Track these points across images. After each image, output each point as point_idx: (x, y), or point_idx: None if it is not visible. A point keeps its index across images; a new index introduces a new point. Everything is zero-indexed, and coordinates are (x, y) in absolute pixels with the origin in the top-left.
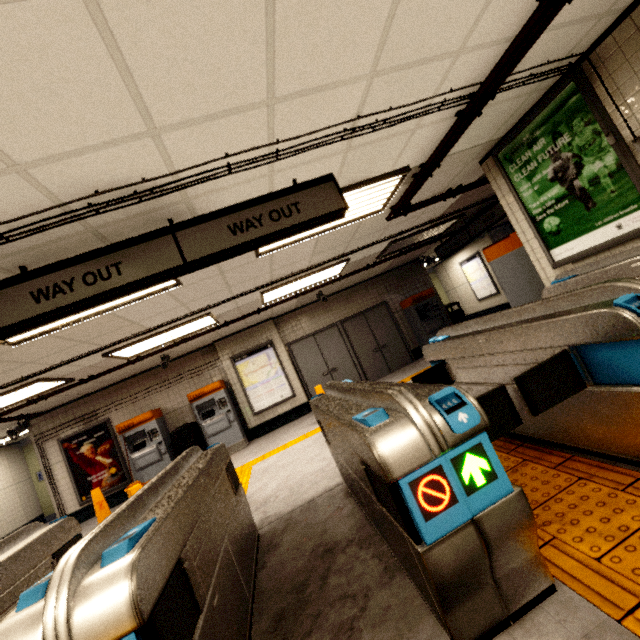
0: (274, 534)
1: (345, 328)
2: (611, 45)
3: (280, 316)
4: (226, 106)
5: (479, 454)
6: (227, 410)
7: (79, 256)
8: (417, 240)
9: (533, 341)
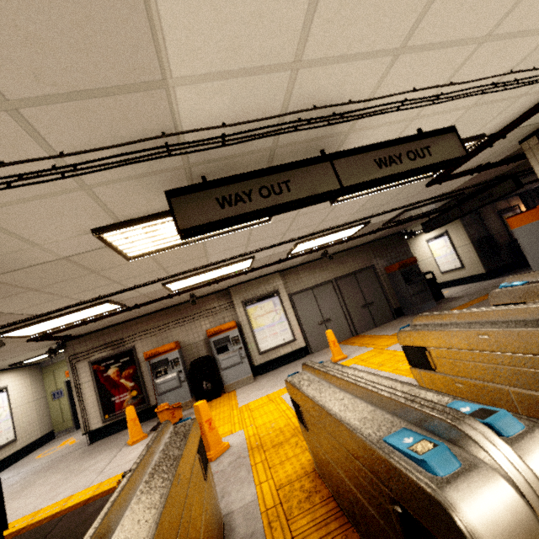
0: None
1: (338, 285)
2: None
3: (284, 270)
4: (459, 35)
5: None
6: (239, 347)
7: (256, 171)
8: (418, 212)
9: None
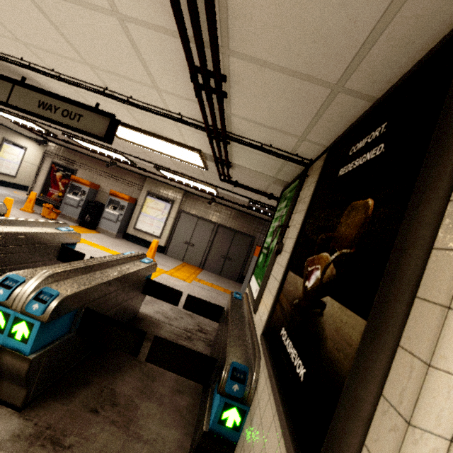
0: None
1: (218, 230)
2: (315, 167)
3: (191, 193)
4: None
5: None
6: (121, 213)
7: None
8: None
9: None
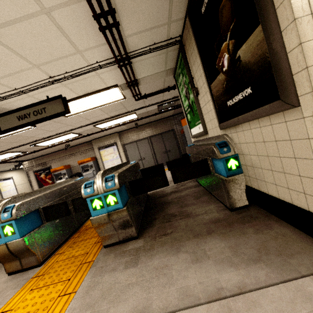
0: None
1: (151, 140)
2: (185, 35)
3: (122, 131)
4: None
5: (11, 226)
6: (93, 170)
7: None
8: (178, 103)
9: None
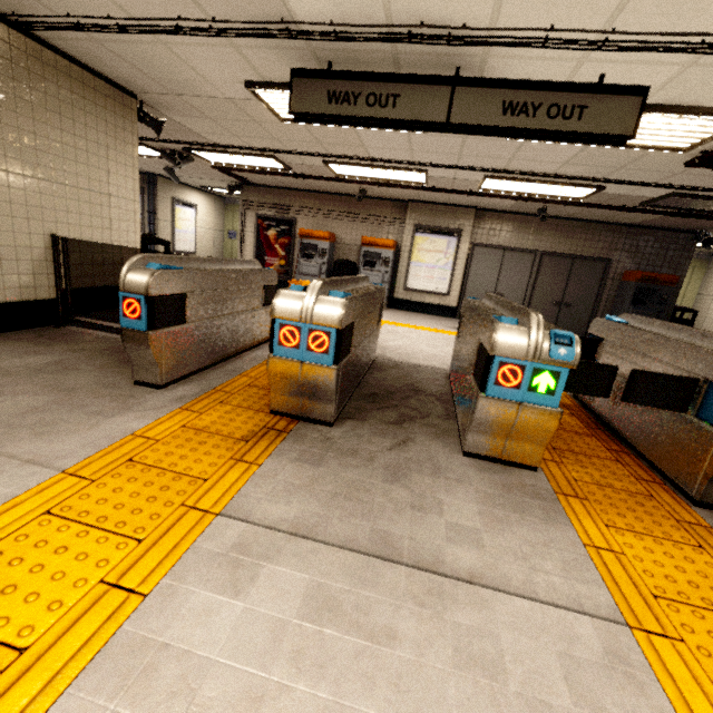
0: (384, 365)
1: (542, 262)
2: None
3: (486, 210)
4: None
5: (554, 377)
6: (386, 270)
7: (373, 74)
8: (712, 208)
9: (684, 361)
